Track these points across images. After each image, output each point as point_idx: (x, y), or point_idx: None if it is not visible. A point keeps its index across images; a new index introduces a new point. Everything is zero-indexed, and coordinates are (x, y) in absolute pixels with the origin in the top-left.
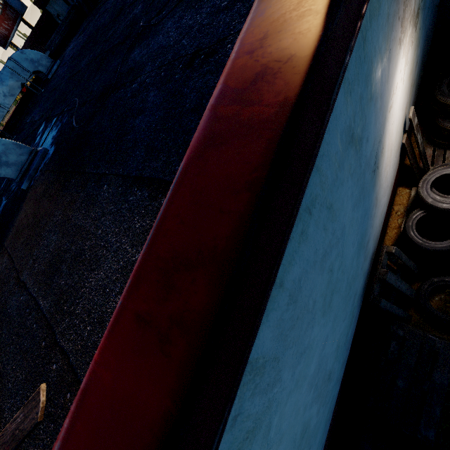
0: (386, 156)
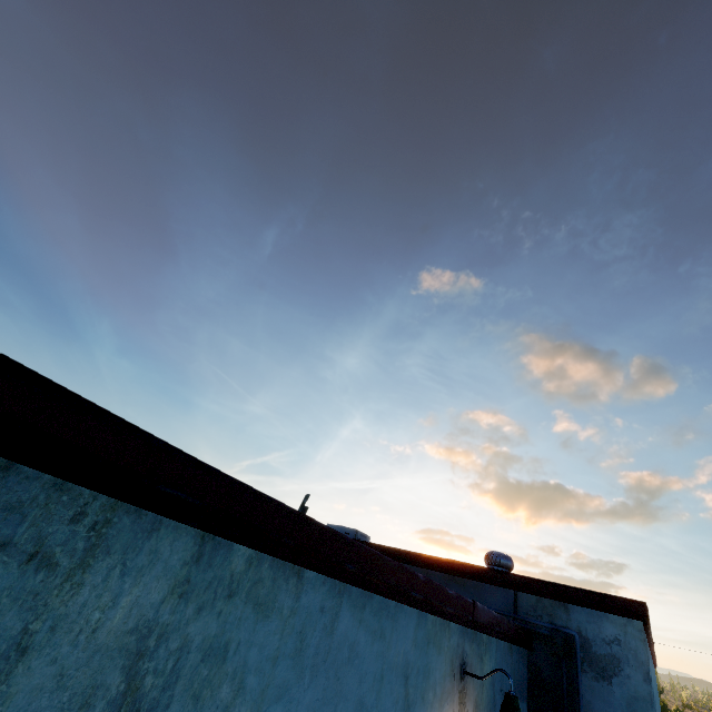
0: None
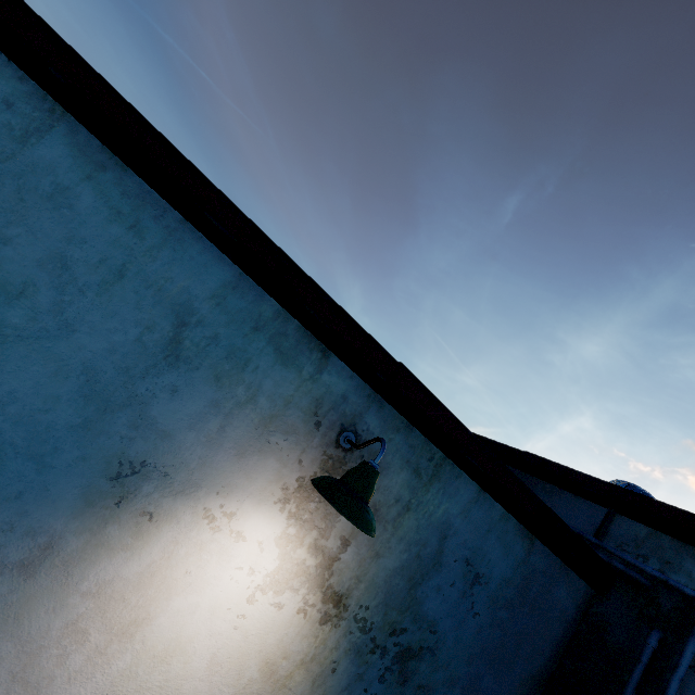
0: (131, 572)
